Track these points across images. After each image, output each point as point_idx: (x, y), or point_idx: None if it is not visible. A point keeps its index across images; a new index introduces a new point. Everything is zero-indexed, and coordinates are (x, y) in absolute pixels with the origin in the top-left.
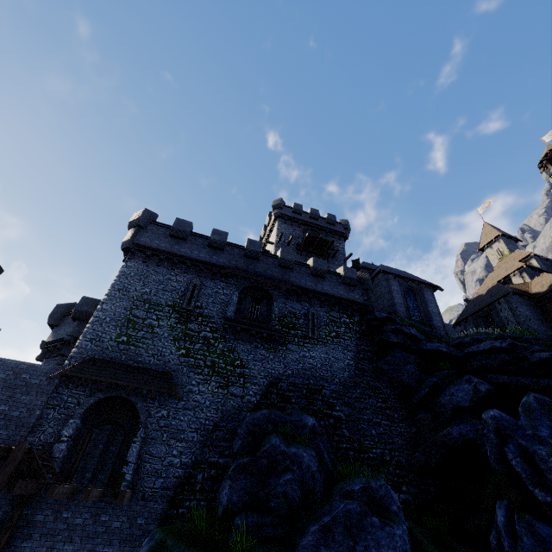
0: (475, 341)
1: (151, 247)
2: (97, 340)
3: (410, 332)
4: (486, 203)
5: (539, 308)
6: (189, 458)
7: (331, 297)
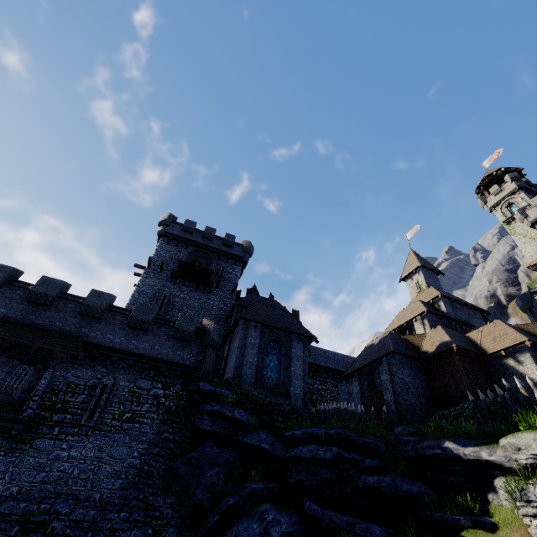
0: (306, 438)
1: None
2: None
3: (232, 415)
4: (414, 229)
5: (425, 372)
6: None
7: (146, 358)
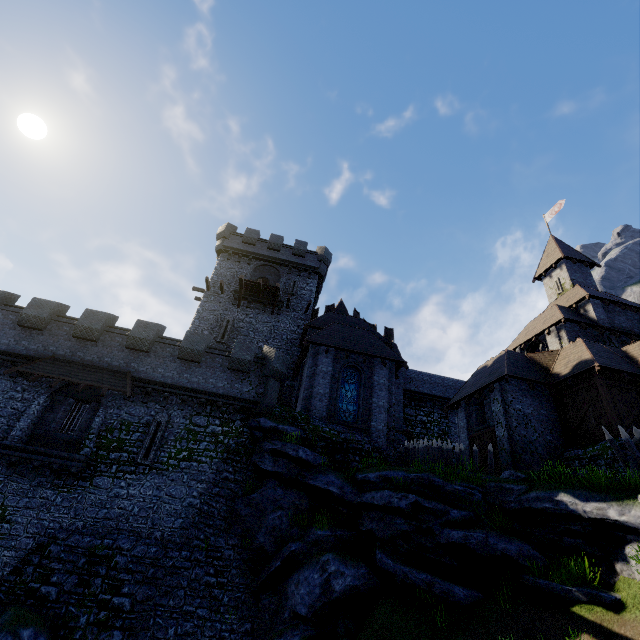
0: (381, 482)
1: None
2: None
3: (296, 455)
4: (557, 206)
5: (555, 400)
6: None
7: (201, 392)
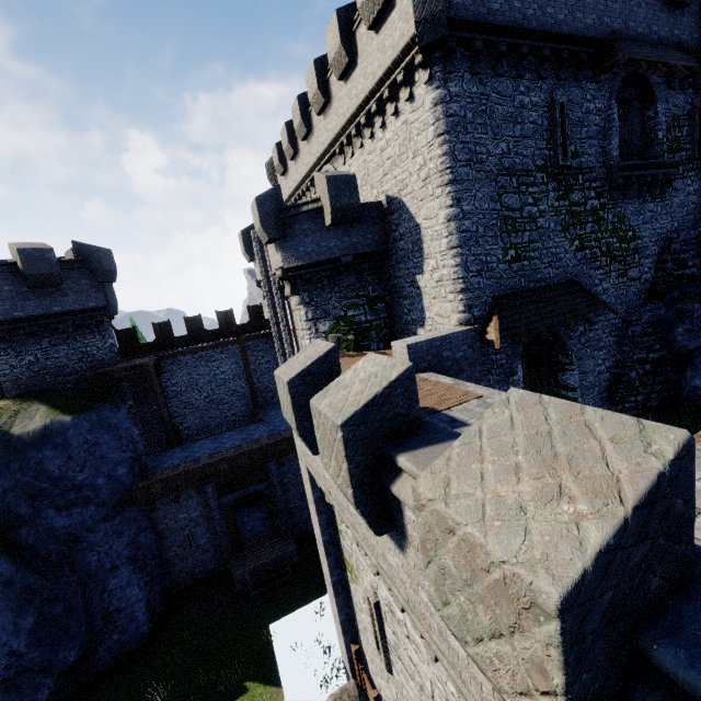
0: None
1: (480, 24)
2: (485, 270)
3: None
4: None
5: None
6: (610, 361)
7: None
